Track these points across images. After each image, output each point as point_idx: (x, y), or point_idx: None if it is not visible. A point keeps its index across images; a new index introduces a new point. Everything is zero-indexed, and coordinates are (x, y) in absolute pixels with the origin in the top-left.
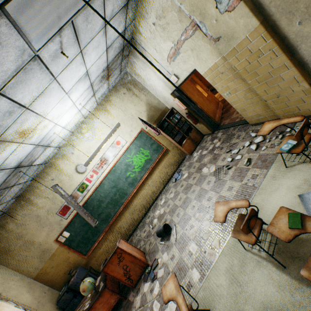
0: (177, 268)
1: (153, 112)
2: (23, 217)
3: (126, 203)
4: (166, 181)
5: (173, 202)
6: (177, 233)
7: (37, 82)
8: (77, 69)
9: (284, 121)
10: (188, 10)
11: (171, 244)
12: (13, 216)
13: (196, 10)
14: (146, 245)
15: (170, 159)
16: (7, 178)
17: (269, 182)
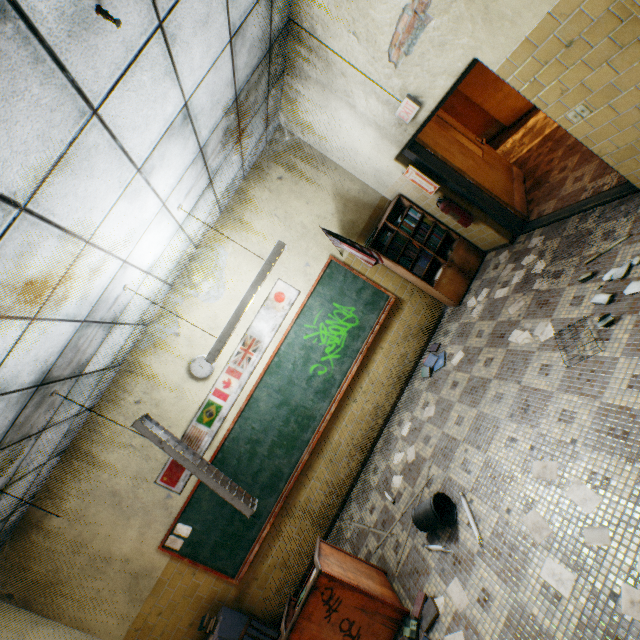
0: (512, 639)
1: (354, 214)
2: (81, 499)
3: (315, 442)
4: (406, 378)
5: (440, 429)
6: (480, 522)
7: (34, 115)
8: (156, 92)
9: None
10: None
11: (466, 553)
12: (59, 498)
13: None
14: (385, 548)
15: (408, 322)
16: (17, 414)
17: None
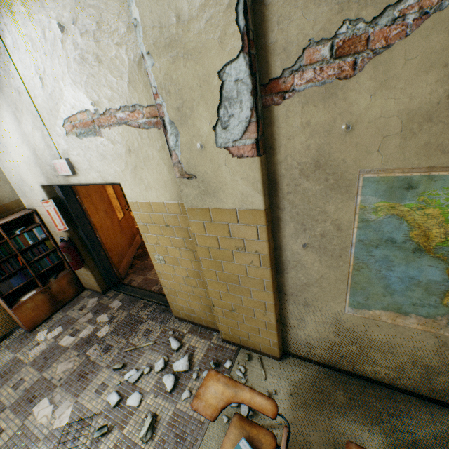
0: None
1: None
2: None
3: None
4: None
5: None
6: None
7: None
8: None
9: (244, 395)
10: (159, 79)
11: None
12: None
13: (175, 96)
14: None
15: None
16: None
17: None
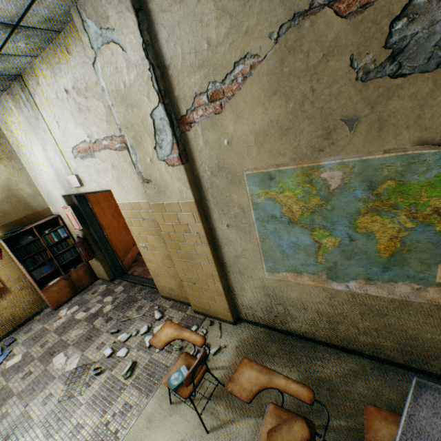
0: None
1: (12, 207)
2: None
3: None
4: None
5: None
6: None
7: None
8: None
9: (185, 334)
10: (120, 120)
11: None
12: None
13: (131, 130)
14: None
15: (2, 311)
16: None
17: (140, 433)
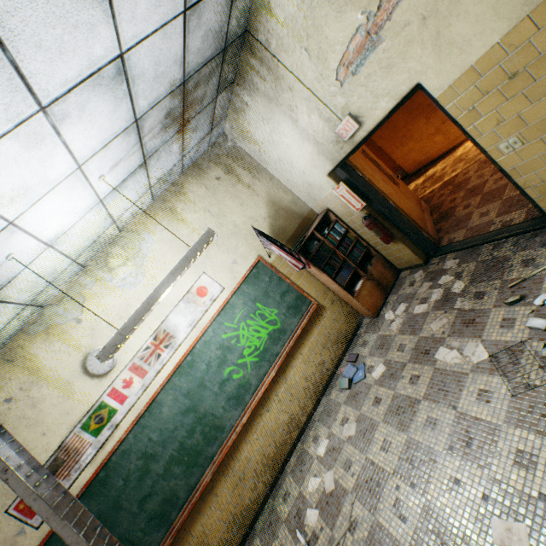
0: None
1: (284, 221)
2: None
3: (221, 458)
4: (322, 387)
5: (363, 454)
6: None
7: None
8: (79, 15)
9: None
10: None
11: None
12: None
13: None
14: None
15: (328, 329)
16: None
17: None
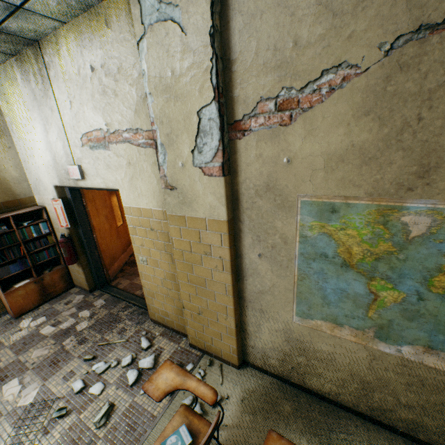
0: None
1: None
2: None
3: None
4: None
5: None
6: None
7: None
8: None
9: (191, 383)
10: (156, 112)
11: None
12: None
13: (166, 125)
14: None
15: None
16: None
17: None
